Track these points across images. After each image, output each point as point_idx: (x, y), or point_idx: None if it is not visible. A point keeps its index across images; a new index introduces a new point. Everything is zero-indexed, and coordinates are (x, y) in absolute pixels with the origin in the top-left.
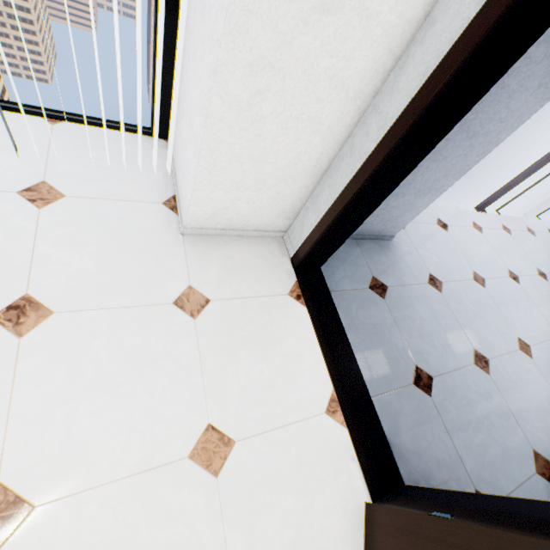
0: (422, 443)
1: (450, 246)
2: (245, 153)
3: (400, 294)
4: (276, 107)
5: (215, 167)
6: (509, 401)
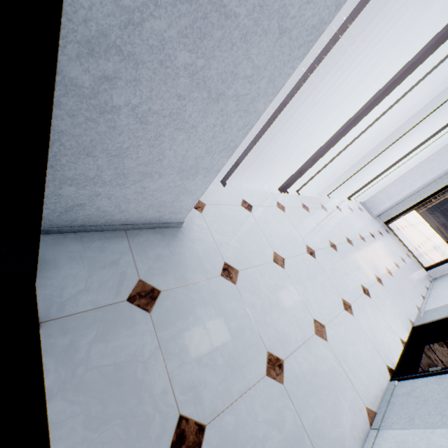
0: None
1: (253, 227)
2: None
3: (178, 298)
4: None
5: None
6: (304, 415)
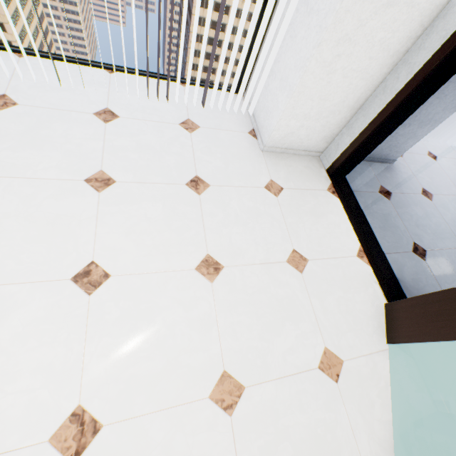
0: (419, 284)
1: (439, 171)
2: (317, 94)
3: (400, 198)
4: (344, 64)
5: (297, 104)
6: None
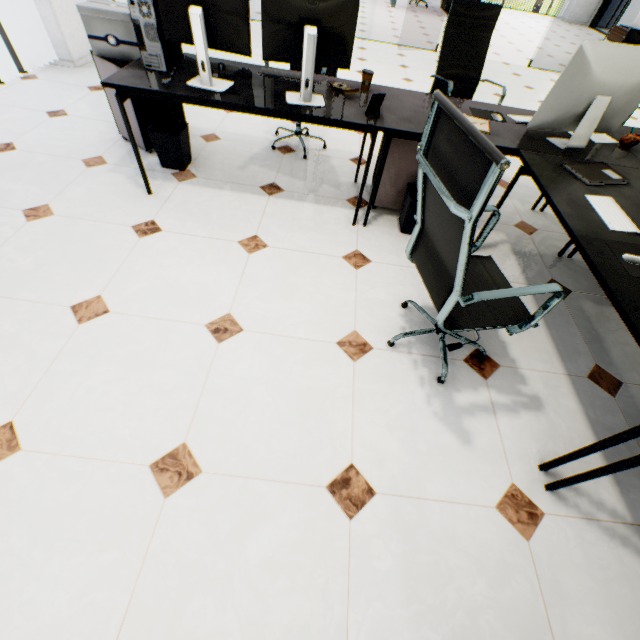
0: None
1: None
2: None
3: None
4: None
5: (579, 2)
6: None
